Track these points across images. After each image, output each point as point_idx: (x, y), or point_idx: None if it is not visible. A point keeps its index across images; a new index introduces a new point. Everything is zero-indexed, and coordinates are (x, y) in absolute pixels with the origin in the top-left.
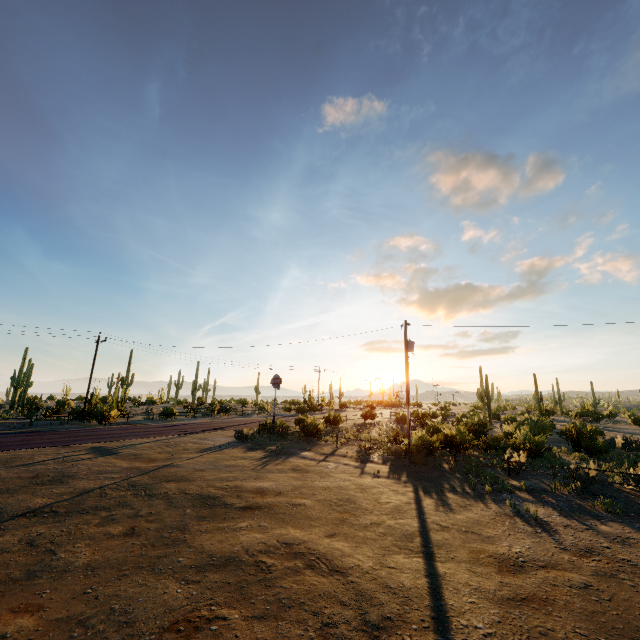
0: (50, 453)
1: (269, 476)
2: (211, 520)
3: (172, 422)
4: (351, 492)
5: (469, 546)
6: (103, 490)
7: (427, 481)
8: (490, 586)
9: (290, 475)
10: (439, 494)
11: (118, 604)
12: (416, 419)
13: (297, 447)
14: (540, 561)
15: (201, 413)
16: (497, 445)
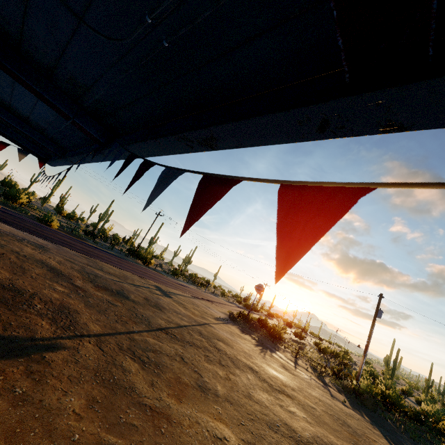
0: (139, 280)
1: (273, 366)
2: (267, 393)
3: (178, 281)
4: (340, 414)
5: None
6: (188, 329)
7: (387, 431)
8: None
9: (286, 372)
10: None
11: None
12: (330, 354)
13: (269, 344)
14: None
15: (187, 279)
16: (425, 421)
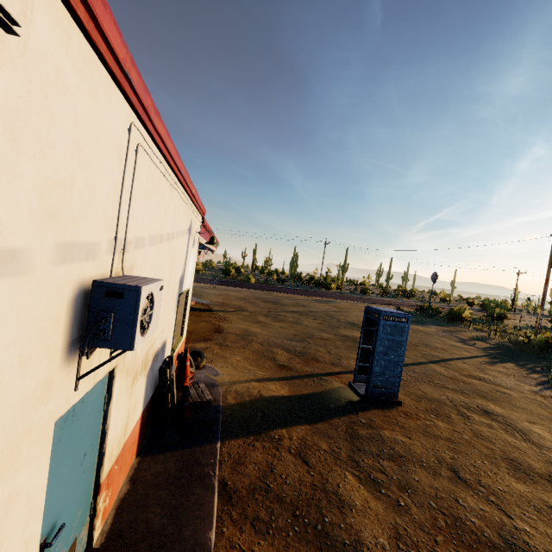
0: (302, 298)
1: None
2: (349, 329)
3: (365, 297)
4: (433, 343)
5: (464, 369)
6: (316, 312)
7: (508, 357)
8: (444, 373)
9: None
10: (501, 361)
11: (311, 332)
12: None
13: (435, 323)
14: (499, 384)
15: (391, 295)
16: None
